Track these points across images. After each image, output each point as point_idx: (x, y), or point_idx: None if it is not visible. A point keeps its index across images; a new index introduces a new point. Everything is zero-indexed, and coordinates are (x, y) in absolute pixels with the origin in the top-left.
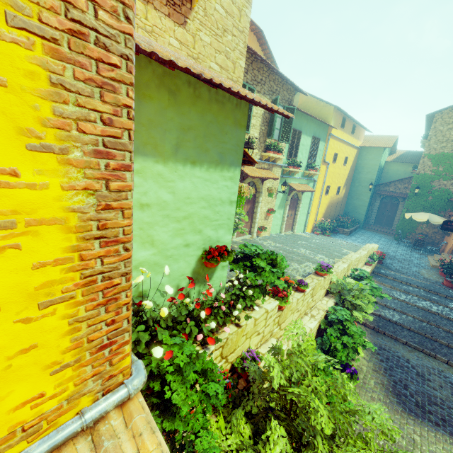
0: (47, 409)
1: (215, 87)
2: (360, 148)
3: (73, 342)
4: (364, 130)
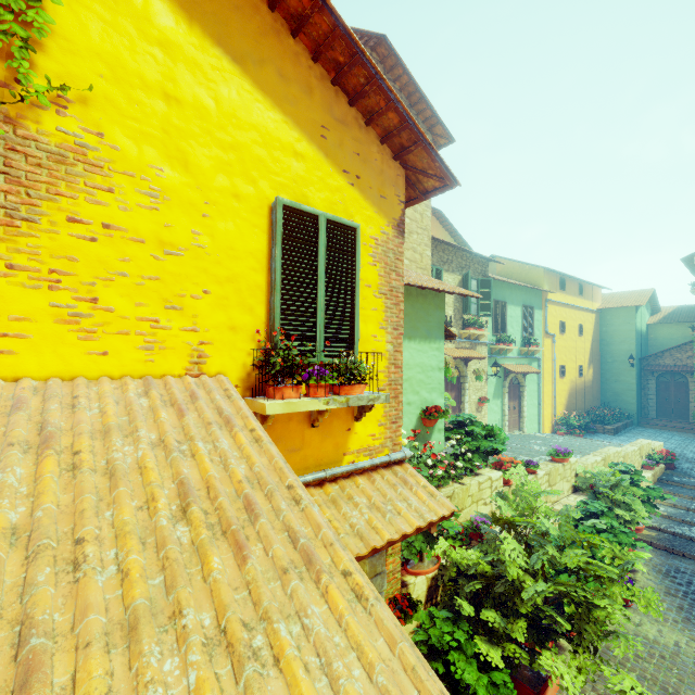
0: (375, 444)
1: (424, 289)
2: (600, 312)
3: (384, 413)
4: (598, 288)
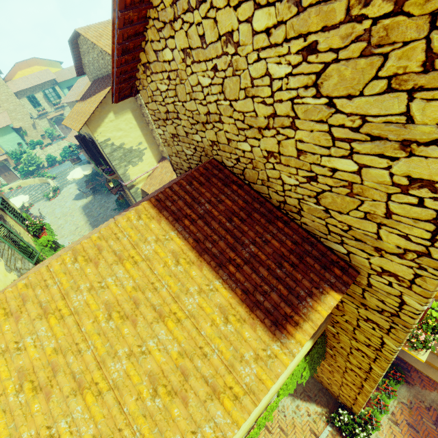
0: None
1: None
2: None
3: None
4: None
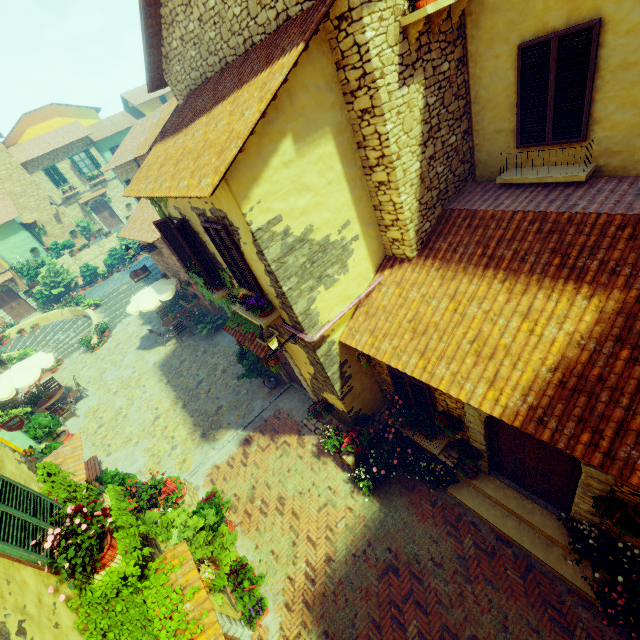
0: None
1: None
2: None
3: None
4: None
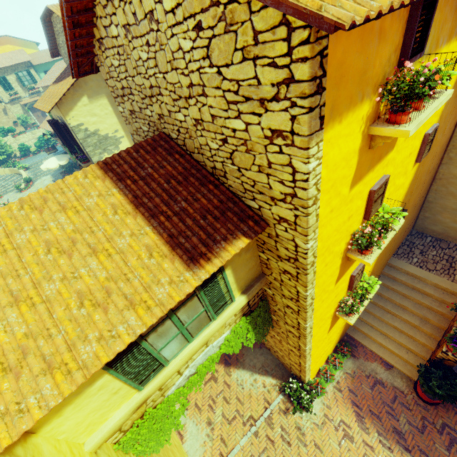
0: None
1: None
2: None
3: None
4: None
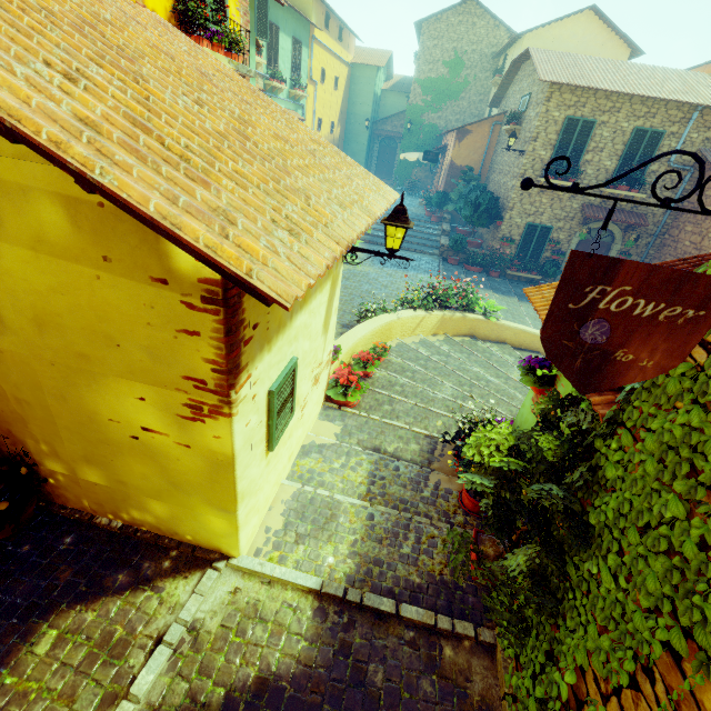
0: None
1: None
2: (352, 67)
3: None
4: (354, 38)
